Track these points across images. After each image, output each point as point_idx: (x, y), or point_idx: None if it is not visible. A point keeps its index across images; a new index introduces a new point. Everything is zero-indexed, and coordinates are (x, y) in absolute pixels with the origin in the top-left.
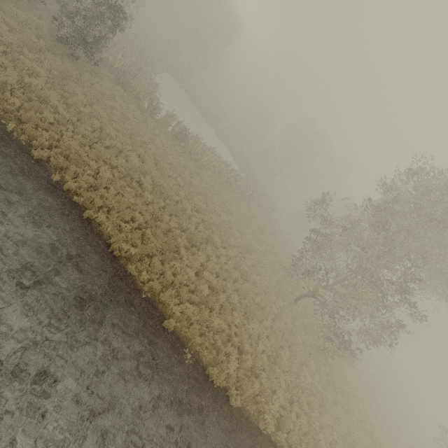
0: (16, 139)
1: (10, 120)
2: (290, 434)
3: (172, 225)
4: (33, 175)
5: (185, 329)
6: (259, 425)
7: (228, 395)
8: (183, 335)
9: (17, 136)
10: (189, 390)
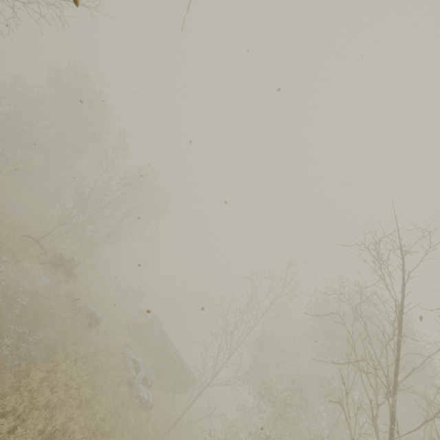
0: None
1: None
2: None
3: None
4: None
5: None
6: None
7: None
8: None
9: None
10: None
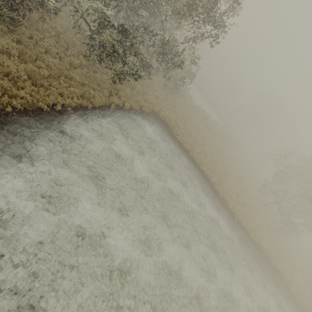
0: (179, 142)
1: (176, 135)
2: (270, 252)
3: (218, 168)
4: (187, 154)
5: (232, 209)
6: (259, 246)
7: (249, 233)
8: (232, 211)
9: (179, 141)
10: (239, 228)
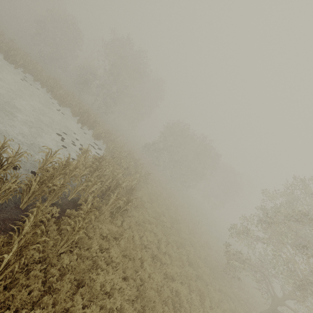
0: None
1: None
2: None
3: None
4: None
5: None
6: None
7: None
8: None
9: None
10: None
